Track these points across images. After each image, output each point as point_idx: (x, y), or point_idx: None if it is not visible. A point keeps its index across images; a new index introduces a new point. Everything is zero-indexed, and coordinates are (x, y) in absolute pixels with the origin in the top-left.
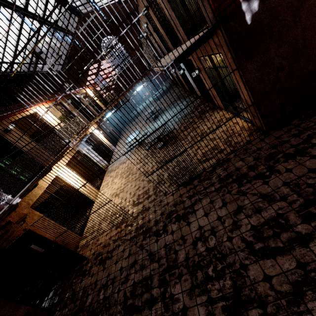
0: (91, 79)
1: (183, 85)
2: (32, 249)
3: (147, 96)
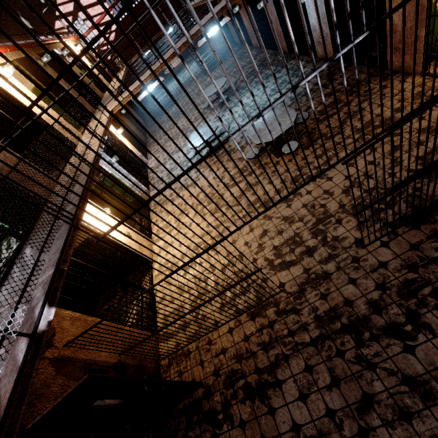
0: (63, 27)
1: (268, 42)
2: (96, 407)
3: (176, 69)
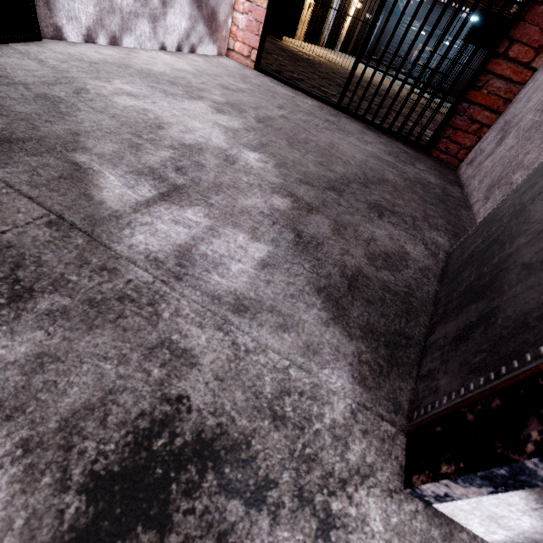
0: None
1: None
2: None
3: None
